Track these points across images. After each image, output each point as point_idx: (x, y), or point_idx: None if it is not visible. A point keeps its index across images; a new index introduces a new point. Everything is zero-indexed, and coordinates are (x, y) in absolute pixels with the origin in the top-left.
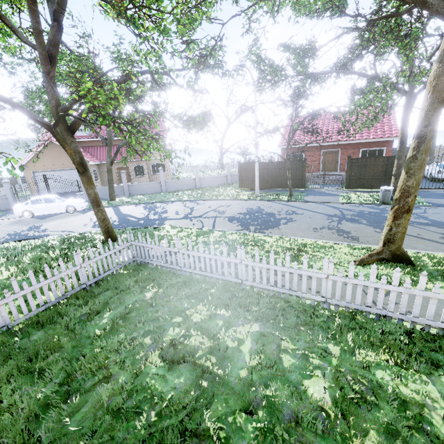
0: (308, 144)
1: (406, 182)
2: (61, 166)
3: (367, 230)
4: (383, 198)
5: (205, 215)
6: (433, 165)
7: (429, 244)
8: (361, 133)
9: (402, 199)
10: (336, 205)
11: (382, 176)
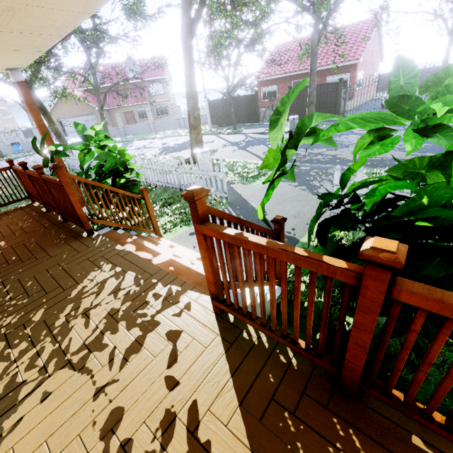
0: (278, 75)
1: (187, 108)
2: (75, 113)
3: (230, 150)
4: (291, 126)
5: (151, 146)
6: (358, 91)
7: (246, 156)
8: (328, 58)
9: (189, 120)
10: (253, 135)
11: (317, 106)
